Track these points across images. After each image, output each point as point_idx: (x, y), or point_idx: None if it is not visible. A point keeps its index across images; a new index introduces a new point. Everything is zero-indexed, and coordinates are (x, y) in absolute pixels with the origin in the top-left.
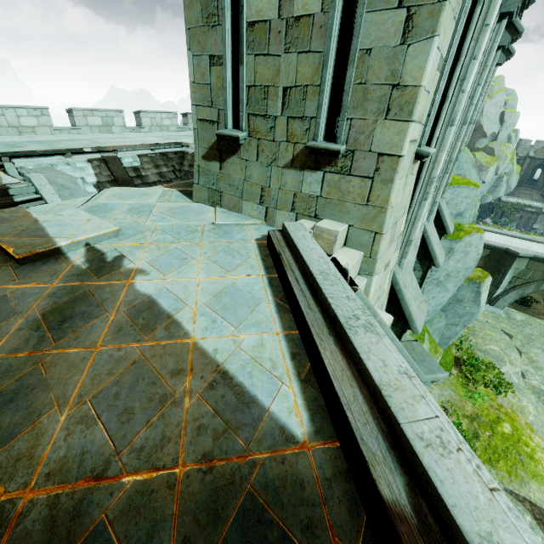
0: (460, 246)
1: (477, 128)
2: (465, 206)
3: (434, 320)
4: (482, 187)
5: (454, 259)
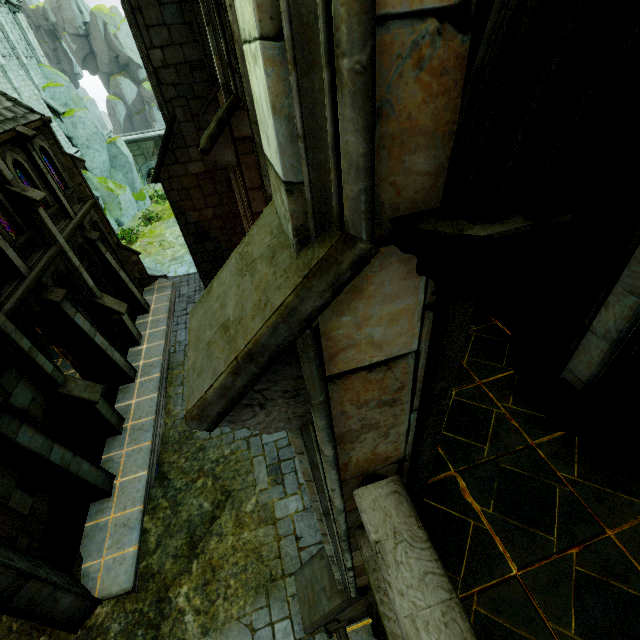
0: (75, 119)
1: (129, 61)
2: (65, 98)
3: (114, 175)
4: None
5: (81, 129)
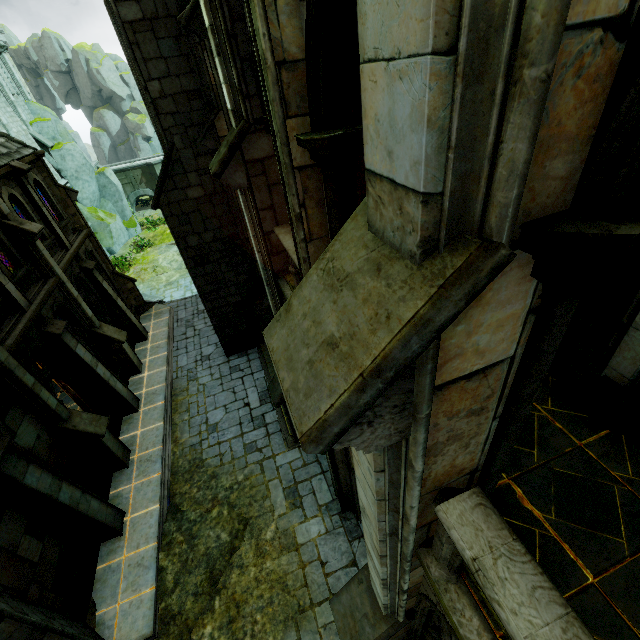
0: (64, 152)
1: (112, 94)
2: (53, 132)
3: (104, 204)
4: (155, 142)
5: (69, 161)
